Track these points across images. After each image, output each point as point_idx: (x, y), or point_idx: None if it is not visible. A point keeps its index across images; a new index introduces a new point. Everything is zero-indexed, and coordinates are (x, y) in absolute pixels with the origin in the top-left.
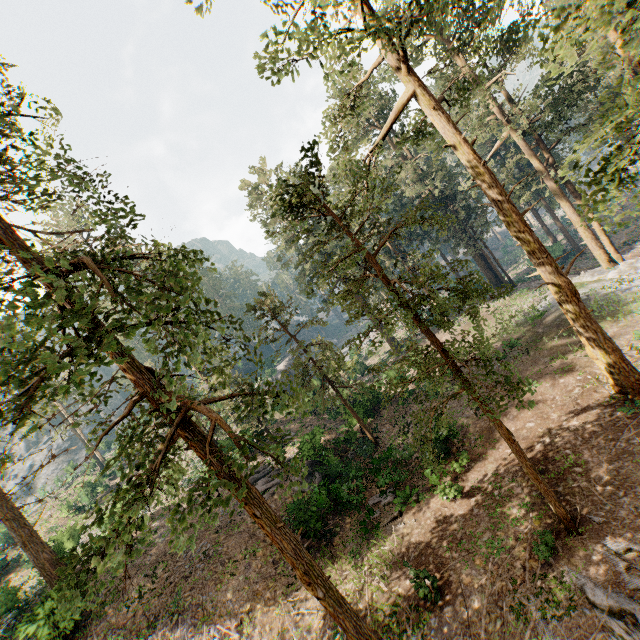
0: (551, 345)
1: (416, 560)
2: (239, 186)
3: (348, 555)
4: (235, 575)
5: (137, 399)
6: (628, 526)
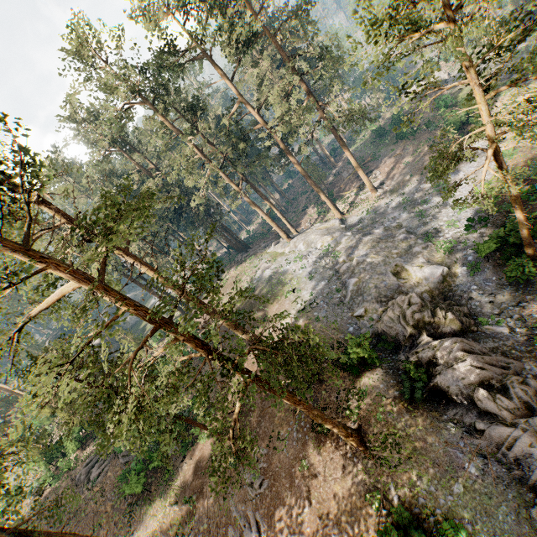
0: (255, 316)
1: (191, 485)
2: None
3: (159, 496)
4: None
5: None
6: (261, 438)
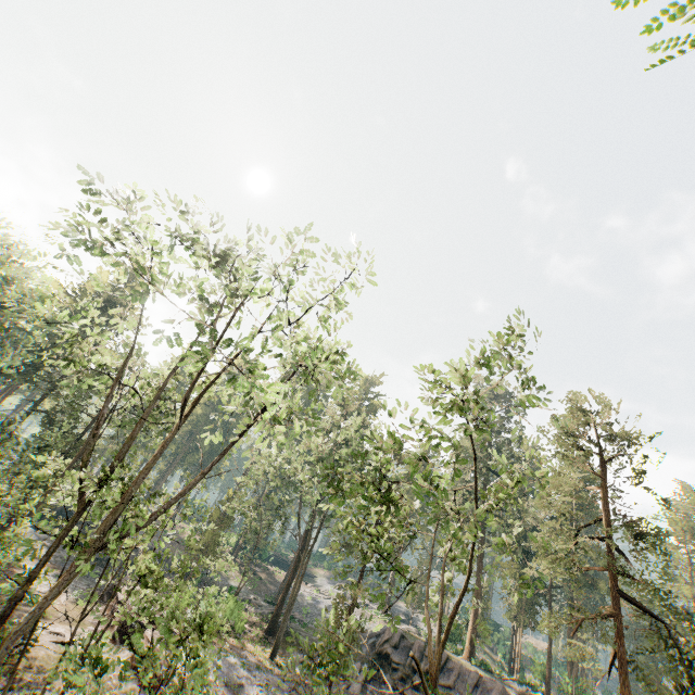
0: None
1: None
2: None
3: None
4: None
5: None
6: None
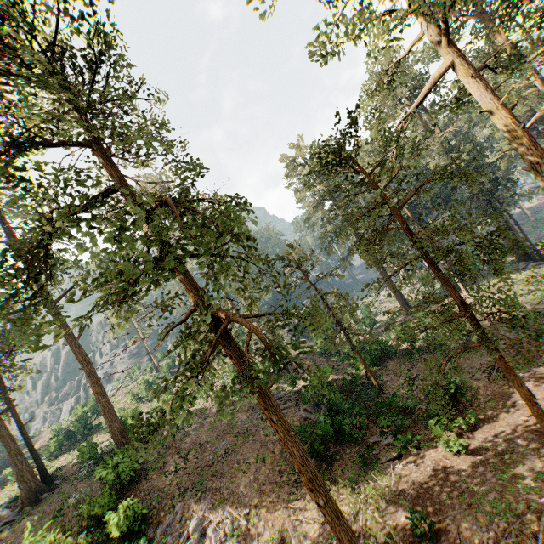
0: None
1: (412, 501)
2: (279, 159)
3: (346, 481)
4: (247, 474)
5: (193, 309)
6: None
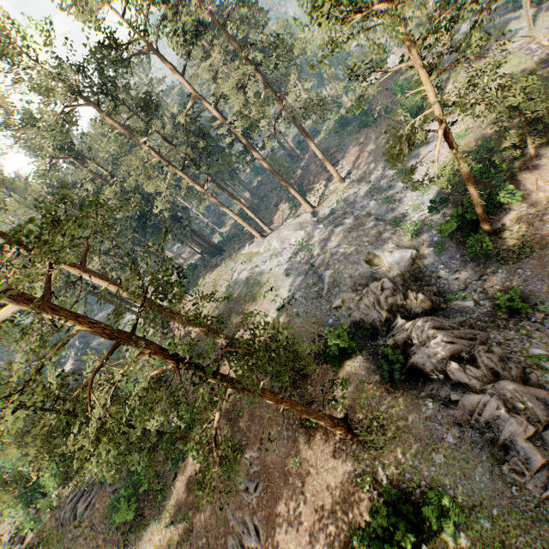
0: (235, 320)
1: (186, 502)
2: None
3: (153, 519)
4: None
5: None
6: (252, 442)
